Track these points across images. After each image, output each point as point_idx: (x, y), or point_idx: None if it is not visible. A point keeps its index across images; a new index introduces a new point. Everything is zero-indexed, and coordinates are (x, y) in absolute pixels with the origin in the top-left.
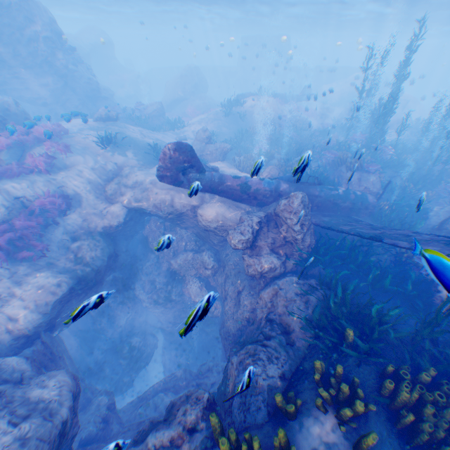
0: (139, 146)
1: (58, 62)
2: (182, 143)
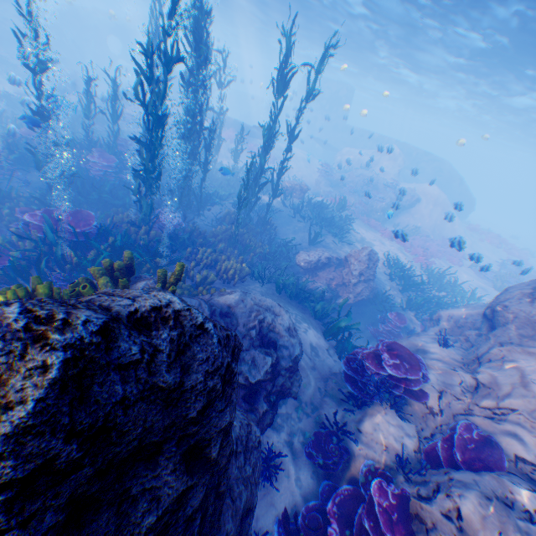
0: None
1: None
2: None
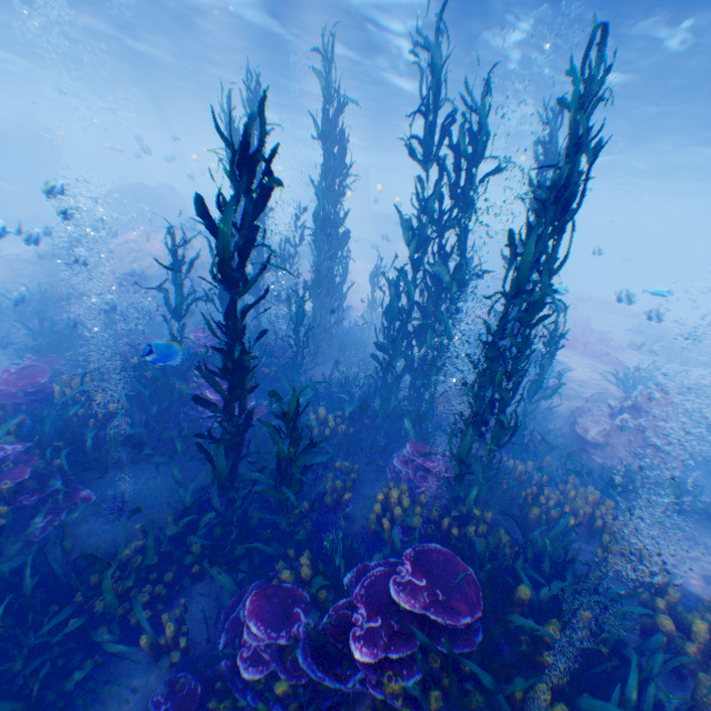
0: None
1: None
2: None
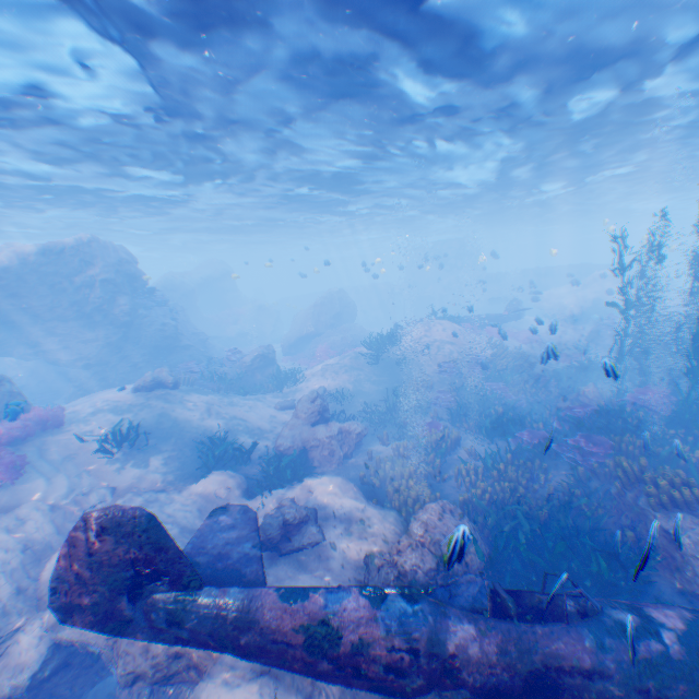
0: (184, 437)
1: (118, 308)
2: (126, 509)
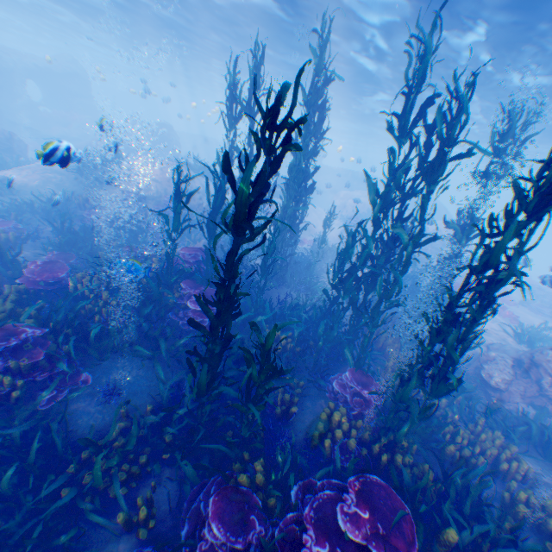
0: None
1: None
2: None
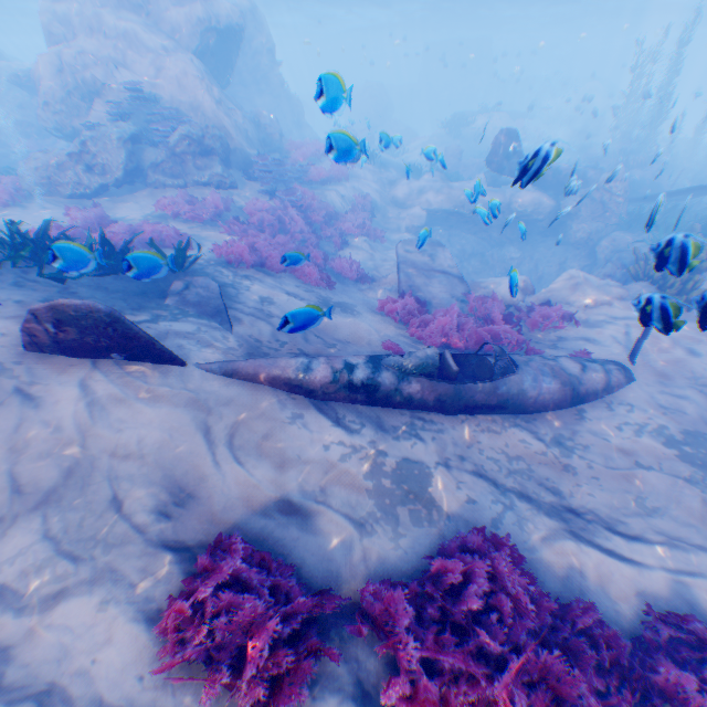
0: (392, 164)
1: (274, 78)
2: (512, 130)
